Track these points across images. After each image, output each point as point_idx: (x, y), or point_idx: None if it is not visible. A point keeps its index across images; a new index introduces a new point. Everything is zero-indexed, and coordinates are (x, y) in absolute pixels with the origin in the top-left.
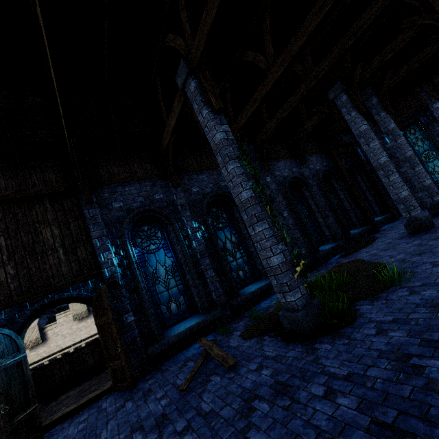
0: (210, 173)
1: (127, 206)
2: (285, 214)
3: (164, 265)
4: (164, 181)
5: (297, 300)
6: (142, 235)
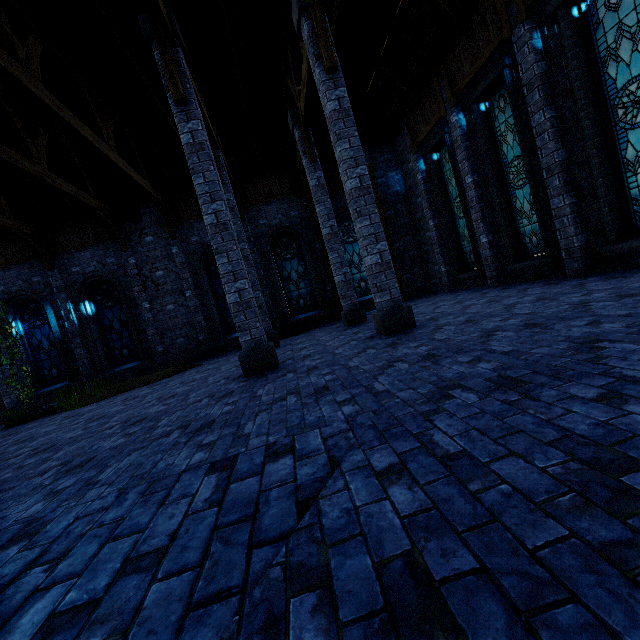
0: (96, 249)
1: (8, 290)
2: (188, 294)
3: (48, 339)
4: (42, 263)
5: (6, 403)
6: (30, 312)
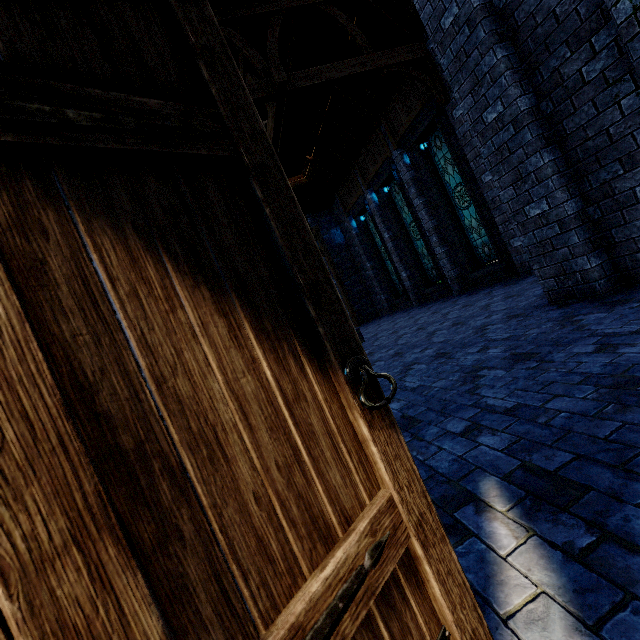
0: None
1: None
2: None
3: None
4: None
5: None
6: None
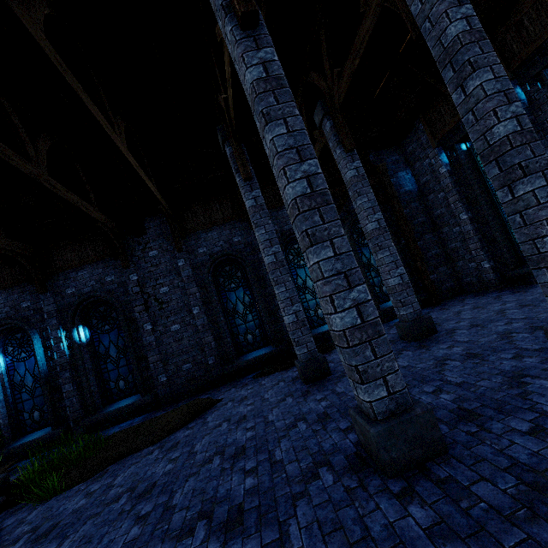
0: (95, 267)
1: None
2: (195, 311)
3: (33, 374)
4: (34, 285)
5: None
6: (15, 343)
